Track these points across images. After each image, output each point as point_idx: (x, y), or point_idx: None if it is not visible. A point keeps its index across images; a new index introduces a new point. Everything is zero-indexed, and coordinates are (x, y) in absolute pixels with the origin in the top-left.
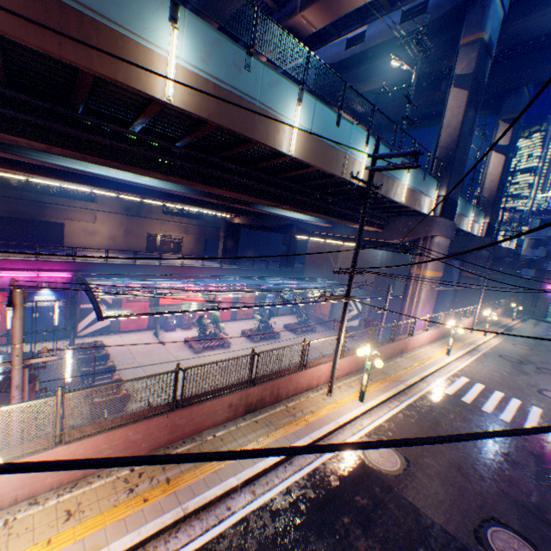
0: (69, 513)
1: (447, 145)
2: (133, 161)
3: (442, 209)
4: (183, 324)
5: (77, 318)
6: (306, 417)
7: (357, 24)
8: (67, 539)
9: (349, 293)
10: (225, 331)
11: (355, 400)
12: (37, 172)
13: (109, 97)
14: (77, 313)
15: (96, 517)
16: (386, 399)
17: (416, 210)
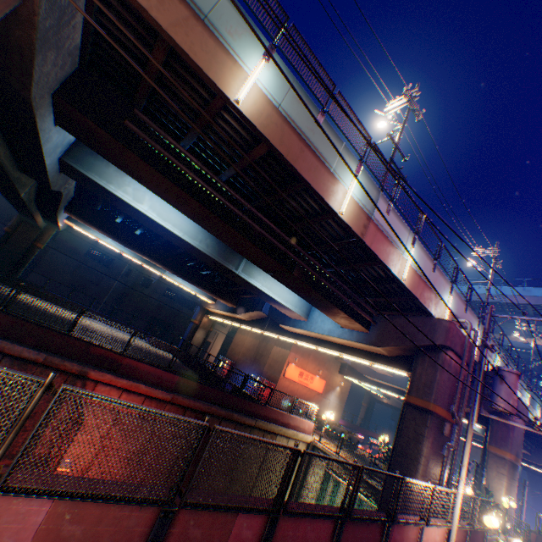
0: None
1: None
2: None
3: None
4: None
5: None
6: None
7: None
8: None
9: None
10: None
11: None
12: None
13: None
14: None
15: None
16: None
17: None
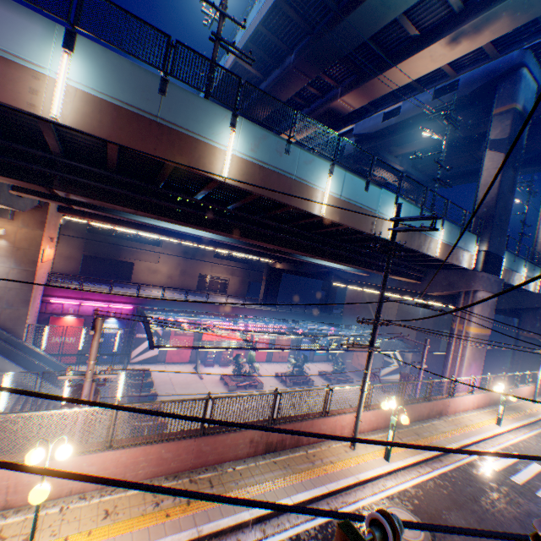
0: (107, 512)
1: (485, 202)
2: (194, 220)
3: (484, 264)
4: (221, 360)
5: (132, 346)
6: (325, 467)
7: (392, 102)
8: (103, 534)
9: (373, 342)
10: (260, 371)
11: (379, 458)
12: (122, 223)
13: (182, 177)
14: (132, 341)
15: (127, 521)
16: (415, 462)
17: (453, 264)
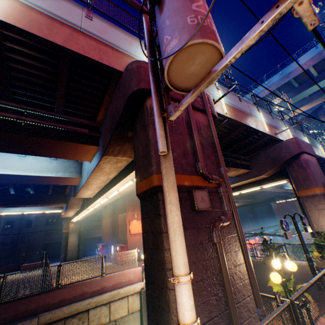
0: None
1: None
2: None
3: None
4: None
5: None
6: None
7: None
8: None
9: None
10: None
11: None
12: None
13: None
14: None
15: None
16: None
17: None
